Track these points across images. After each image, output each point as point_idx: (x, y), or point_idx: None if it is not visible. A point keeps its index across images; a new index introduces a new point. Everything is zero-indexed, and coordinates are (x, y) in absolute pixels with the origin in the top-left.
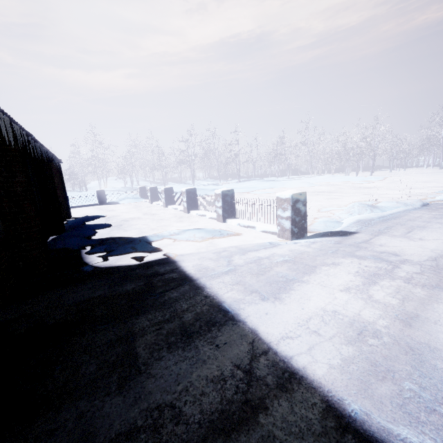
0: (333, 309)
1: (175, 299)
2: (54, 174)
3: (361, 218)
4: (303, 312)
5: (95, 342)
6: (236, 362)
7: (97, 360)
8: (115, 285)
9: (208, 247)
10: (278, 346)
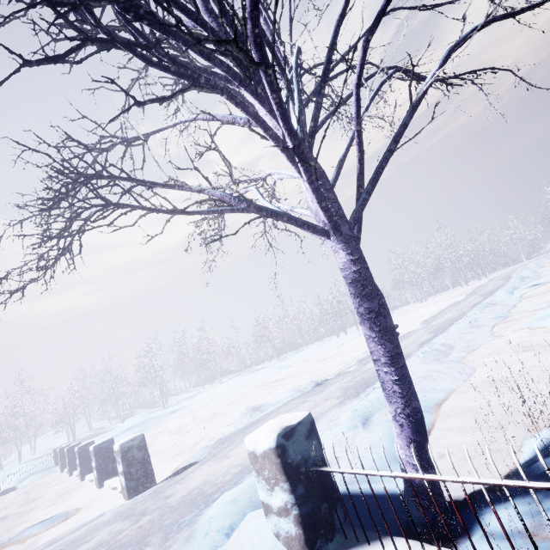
0: None
1: None
2: None
3: (224, 434)
4: None
5: None
6: None
7: None
8: None
9: None
10: None
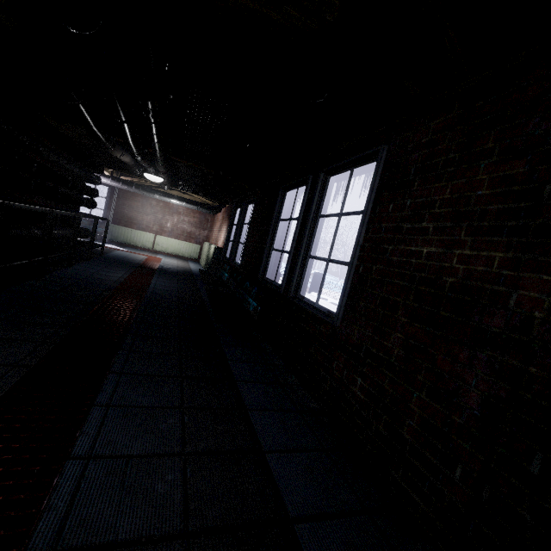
0: None
1: None
2: None
3: None
4: None
5: None
6: None
7: None
8: None
9: None
10: None
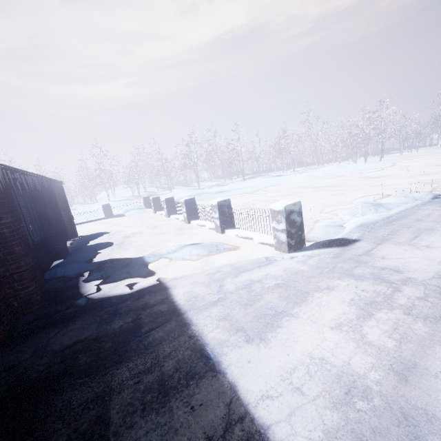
0: (321, 355)
1: (159, 340)
2: (57, 196)
3: (364, 221)
4: (288, 360)
5: (71, 402)
6: (209, 432)
7: (68, 428)
8: (104, 323)
9: (203, 267)
10: (256, 409)
